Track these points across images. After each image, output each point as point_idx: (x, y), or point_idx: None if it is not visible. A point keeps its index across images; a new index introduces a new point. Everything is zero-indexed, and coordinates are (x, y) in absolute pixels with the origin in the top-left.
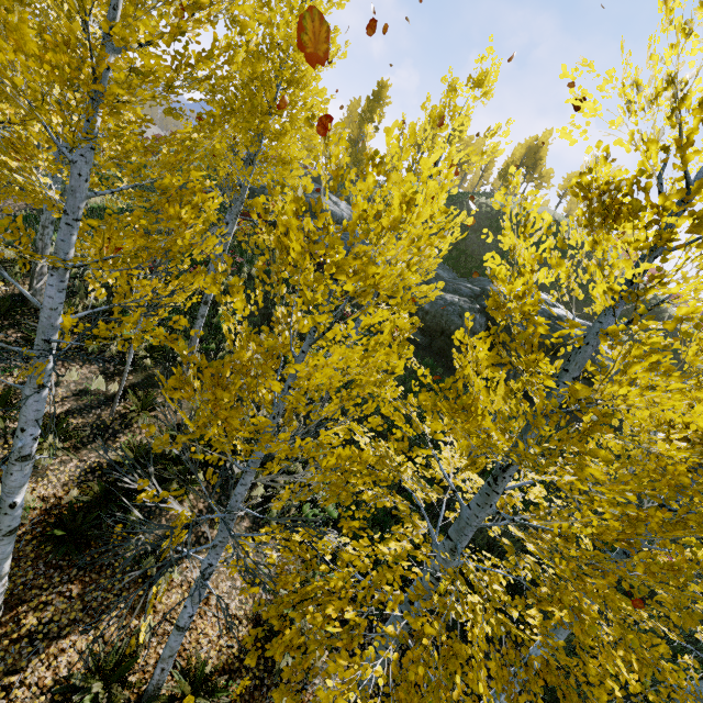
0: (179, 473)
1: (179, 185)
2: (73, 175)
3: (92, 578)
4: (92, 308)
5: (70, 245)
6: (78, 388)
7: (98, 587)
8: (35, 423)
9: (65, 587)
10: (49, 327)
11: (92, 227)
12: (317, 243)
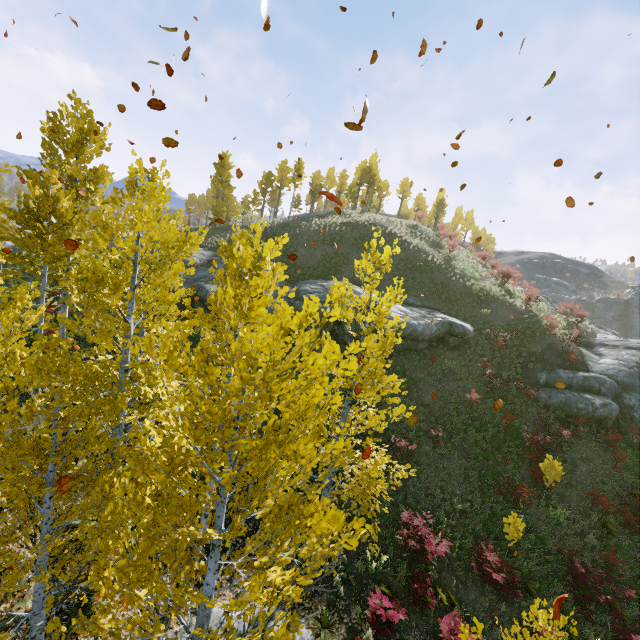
0: None
1: None
2: None
3: None
4: None
5: None
6: None
7: None
8: None
9: None
10: None
11: None
12: None
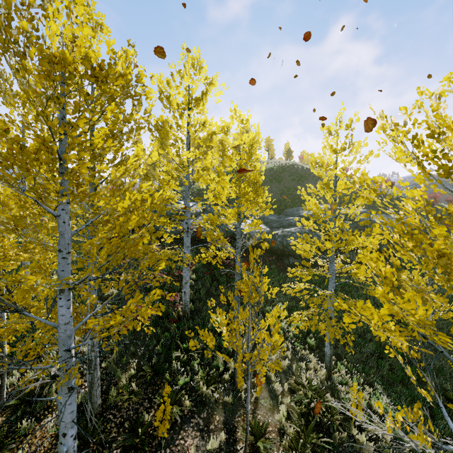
0: None
1: None
2: None
3: None
4: (134, 377)
5: None
6: None
7: None
8: None
9: None
10: None
11: None
12: None
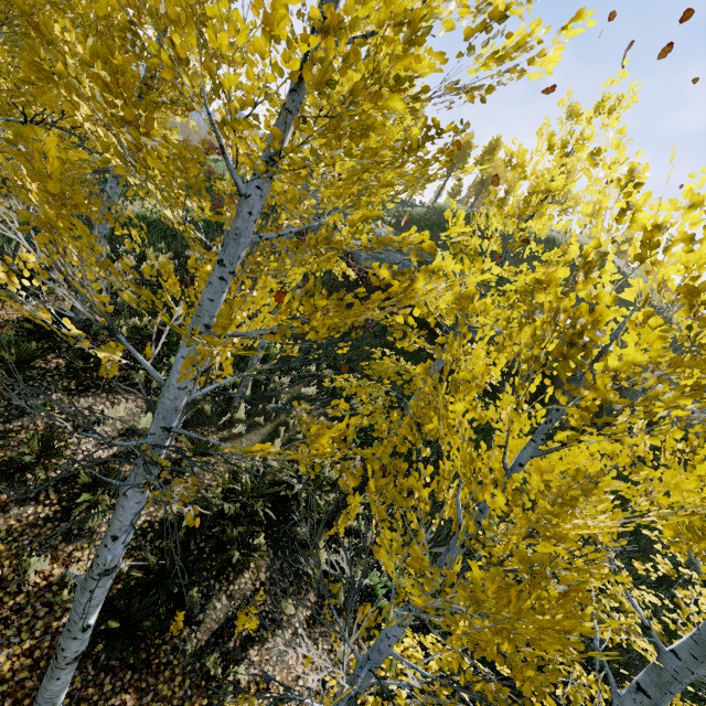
0: (239, 536)
1: (413, 239)
2: (240, 213)
3: (149, 683)
4: (136, 329)
5: (218, 305)
6: (125, 426)
7: (156, 695)
8: (130, 528)
9: (118, 697)
10: (172, 411)
11: (132, 238)
12: (533, 312)
